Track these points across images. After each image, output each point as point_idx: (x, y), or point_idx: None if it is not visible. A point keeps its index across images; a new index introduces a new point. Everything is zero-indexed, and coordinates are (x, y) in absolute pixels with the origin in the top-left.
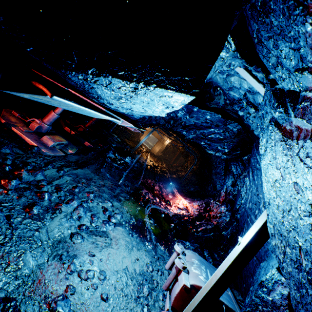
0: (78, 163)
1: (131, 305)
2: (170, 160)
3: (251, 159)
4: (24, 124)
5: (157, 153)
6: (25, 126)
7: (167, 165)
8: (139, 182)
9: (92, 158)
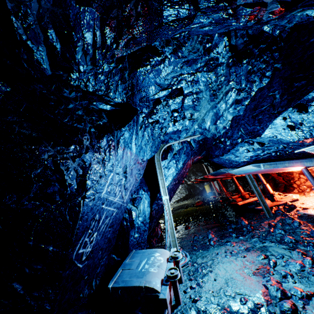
0: None
1: (204, 260)
2: None
3: (123, 131)
4: None
5: None
6: None
7: None
8: None
9: None
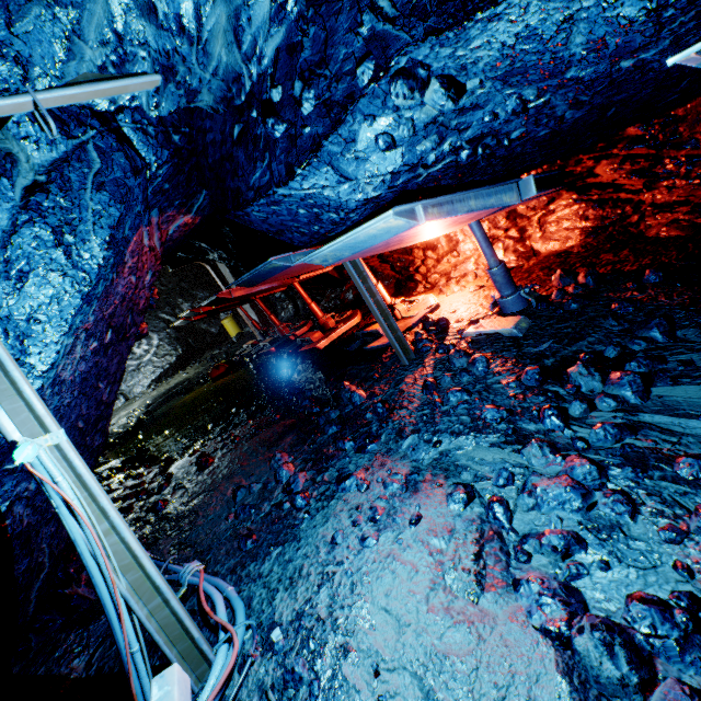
0: None
1: (301, 595)
2: None
3: None
4: None
5: None
6: None
7: None
8: None
9: None
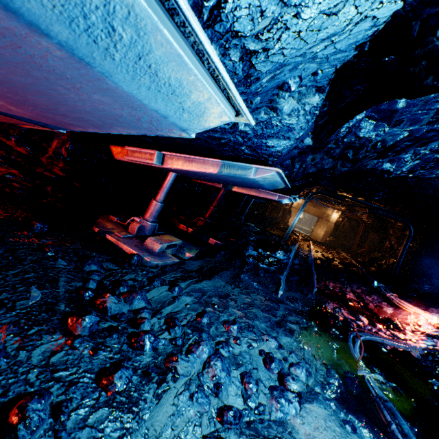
0: (203, 271)
1: None
2: (349, 244)
3: None
4: (123, 228)
5: (323, 238)
6: (124, 231)
7: (349, 254)
8: (314, 289)
9: (224, 260)
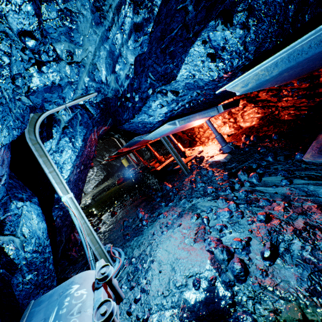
0: None
1: (141, 249)
2: None
3: None
4: None
5: None
6: None
7: None
8: None
9: None
